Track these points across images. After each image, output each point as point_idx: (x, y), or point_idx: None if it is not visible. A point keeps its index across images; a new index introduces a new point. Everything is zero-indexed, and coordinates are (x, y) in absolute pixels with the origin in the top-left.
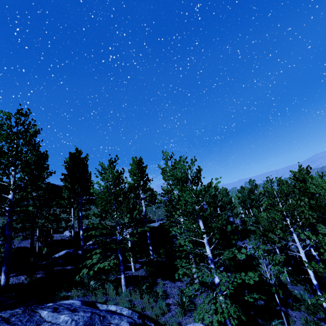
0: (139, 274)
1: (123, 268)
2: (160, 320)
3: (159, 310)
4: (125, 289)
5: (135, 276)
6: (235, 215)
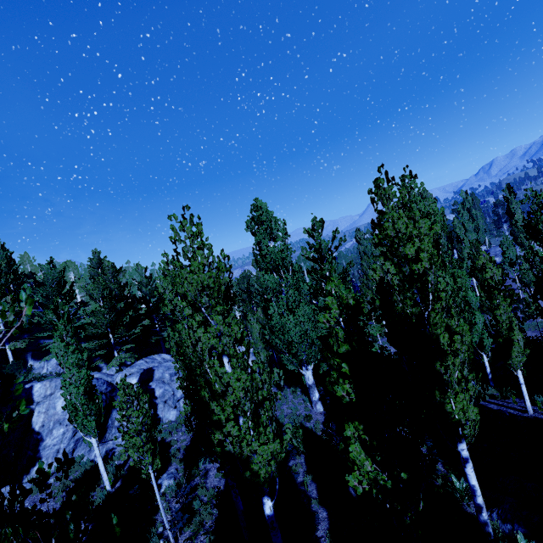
0: None
1: None
2: None
3: None
4: None
5: None
6: None
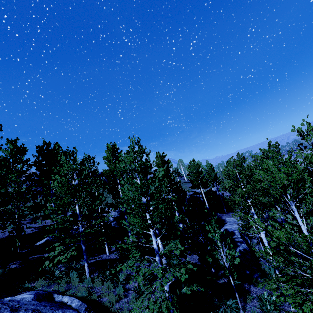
0: (112, 257)
1: (85, 257)
2: (111, 308)
3: (115, 297)
4: (88, 276)
5: (106, 260)
6: (224, 188)
